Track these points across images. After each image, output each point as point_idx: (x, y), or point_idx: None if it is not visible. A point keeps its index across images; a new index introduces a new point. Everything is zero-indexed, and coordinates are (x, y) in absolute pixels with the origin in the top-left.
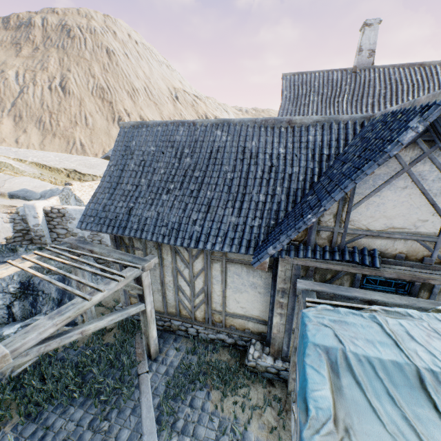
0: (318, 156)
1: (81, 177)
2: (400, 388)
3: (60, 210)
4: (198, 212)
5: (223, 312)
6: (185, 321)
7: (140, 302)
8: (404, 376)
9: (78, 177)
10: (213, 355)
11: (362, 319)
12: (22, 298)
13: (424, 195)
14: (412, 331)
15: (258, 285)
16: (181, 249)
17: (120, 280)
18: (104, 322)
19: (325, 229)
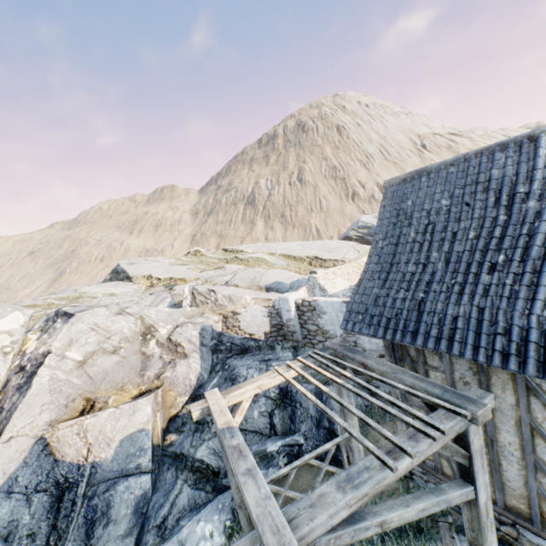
0: None
1: (322, 263)
2: None
3: (310, 303)
4: None
5: None
6: None
7: (461, 480)
8: None
9: (319, 264)
10: None
11: None
12: (281, 407)
13: None
14: None
15: None
16: (543, 384)
17: (436, 438)
18: (411, 512)
19: None
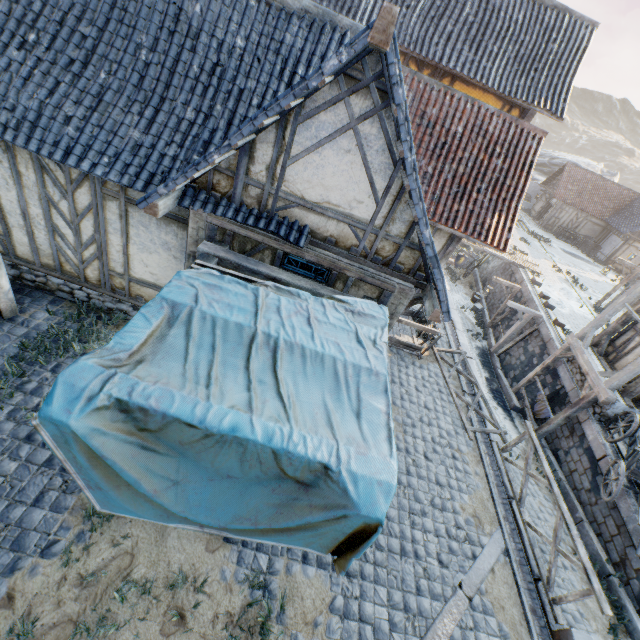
0: (290, 74)
1: None
2: (229, 343)
3: None
4: (78, 105)
5: (126, 276)
6: (71, 280)
7: None
8: (239, 336)
9: None
10: (108, 326)
11: (243, 289)
12: None
13: (365, 168)
14: (285, 307)
15: (173, 247)
16: (51, 165)
17: None
18: None
19: (254, 184)
